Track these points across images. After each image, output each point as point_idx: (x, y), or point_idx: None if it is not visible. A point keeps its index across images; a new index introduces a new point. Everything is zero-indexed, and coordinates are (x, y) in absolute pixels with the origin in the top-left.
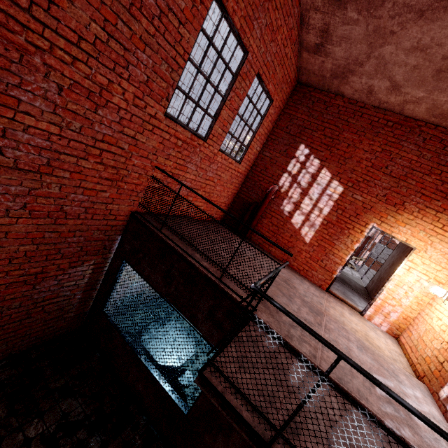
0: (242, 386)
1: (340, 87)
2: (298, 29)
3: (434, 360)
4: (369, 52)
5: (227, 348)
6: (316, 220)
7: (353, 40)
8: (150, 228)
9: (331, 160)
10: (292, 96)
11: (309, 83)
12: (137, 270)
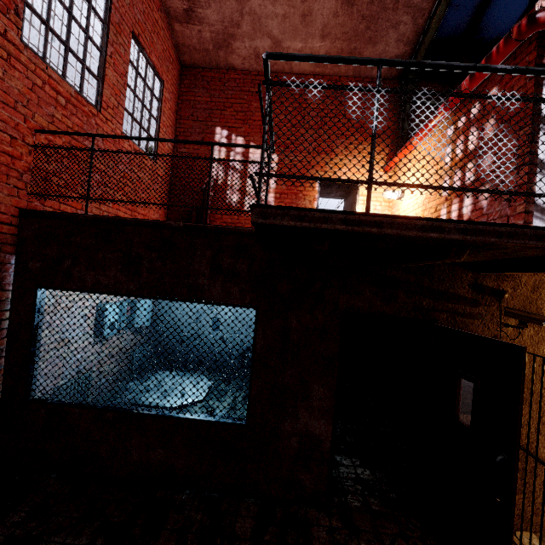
0: None
1: (228, 58)
2: None
3: None
4: (241, 9)
5: None
6: (269, 198)
7: None
8: (66, 215)
9: (253, 133)
10: (182, 82)
11: (195, 63)
12: (71, 288)
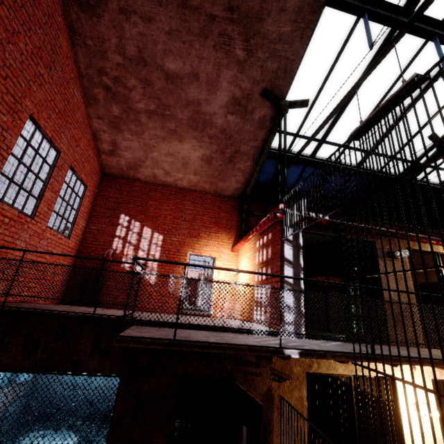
0: (147, 335)
1: (136, 175)
2: (94, 141)
3: (247, 307)
4: (146, 155)
5: (126, 331)
6: (153, 264)
7: (134, 149)
8: None
9: (147, 220)
10: (101, 183)
11: (113, 174)
12: None
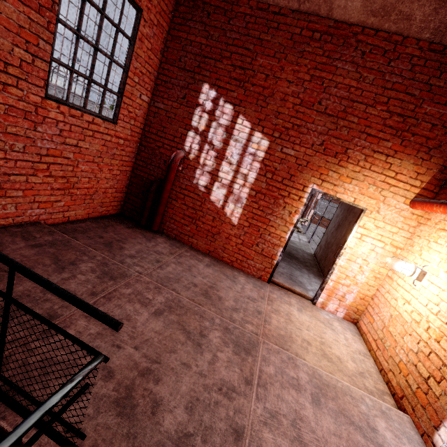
0: None
1: None
2: None
3: (413, 371)
4: None
5: None
6: (242, 192)
7: None
8: None
9: (247, 103)
10: (177, 8)
11: None
12: None
